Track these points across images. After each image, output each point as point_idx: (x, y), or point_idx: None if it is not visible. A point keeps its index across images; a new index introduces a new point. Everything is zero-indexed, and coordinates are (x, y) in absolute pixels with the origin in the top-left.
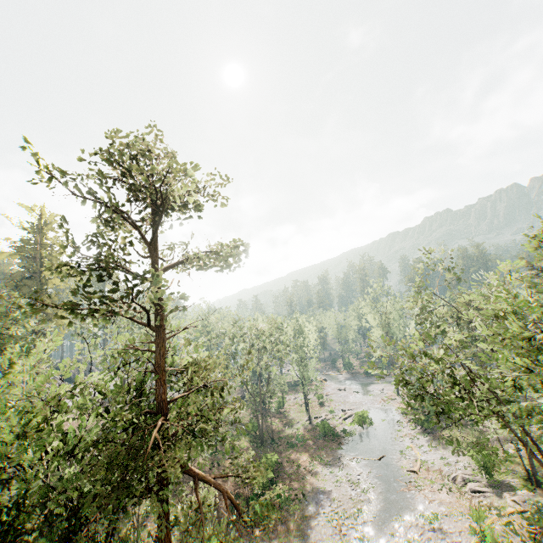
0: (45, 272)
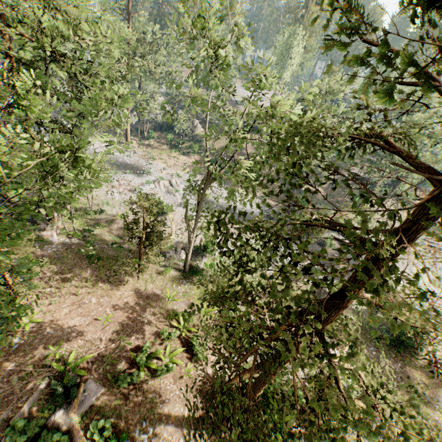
0: (312, 8)
